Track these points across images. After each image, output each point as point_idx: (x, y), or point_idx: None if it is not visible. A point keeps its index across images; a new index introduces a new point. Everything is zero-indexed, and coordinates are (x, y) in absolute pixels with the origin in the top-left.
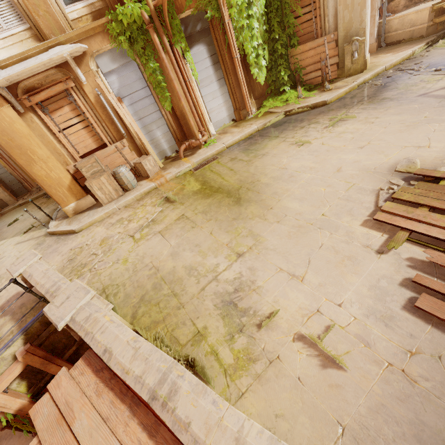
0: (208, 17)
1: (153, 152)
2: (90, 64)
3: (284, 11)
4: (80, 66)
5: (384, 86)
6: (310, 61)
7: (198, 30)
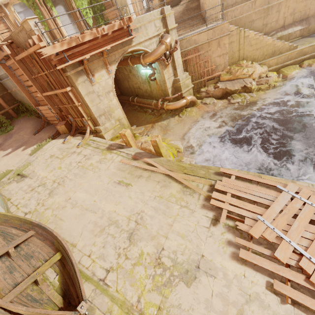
0: None
1: None
2: (11, 8)
3: None
4: (6, 8)
5: None
6: (112, 17)
7: None
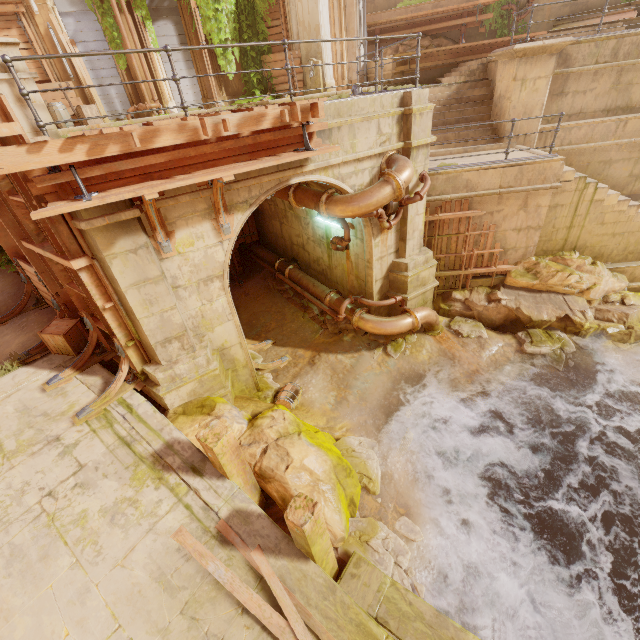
0: None
1: (100, 105)
2: None
3: (256, 17)
4: None
5: None
6: (281, 72)
7: (166, 7)
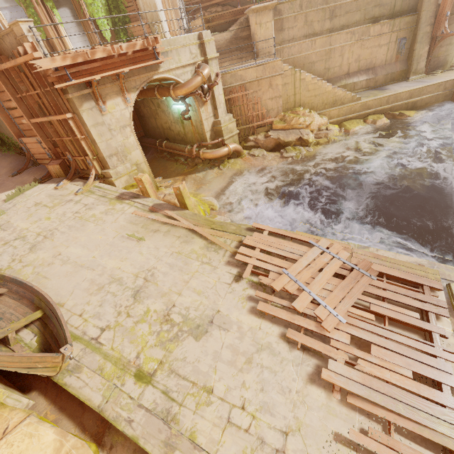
0: None
1: None
2: None
3: (118, 2)
4: None
5: None
6: (139, 33)
7: None
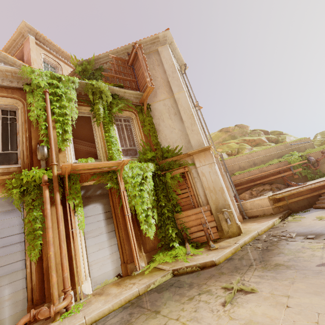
0: (108, 186)
1: None
2: None
3: (168, 190)
4: None
5: (268, 249)
6: (193, 223)
7: (98, 194)
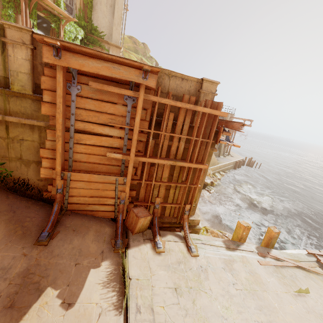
0: (52, 26)
1: None
2: None
3: None
4: None
5: None
6: None
7: (44, 26)
